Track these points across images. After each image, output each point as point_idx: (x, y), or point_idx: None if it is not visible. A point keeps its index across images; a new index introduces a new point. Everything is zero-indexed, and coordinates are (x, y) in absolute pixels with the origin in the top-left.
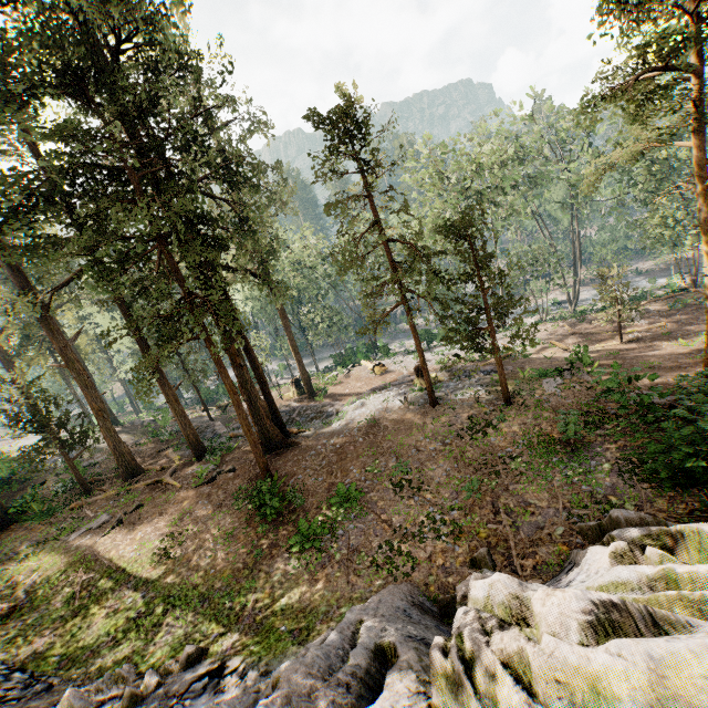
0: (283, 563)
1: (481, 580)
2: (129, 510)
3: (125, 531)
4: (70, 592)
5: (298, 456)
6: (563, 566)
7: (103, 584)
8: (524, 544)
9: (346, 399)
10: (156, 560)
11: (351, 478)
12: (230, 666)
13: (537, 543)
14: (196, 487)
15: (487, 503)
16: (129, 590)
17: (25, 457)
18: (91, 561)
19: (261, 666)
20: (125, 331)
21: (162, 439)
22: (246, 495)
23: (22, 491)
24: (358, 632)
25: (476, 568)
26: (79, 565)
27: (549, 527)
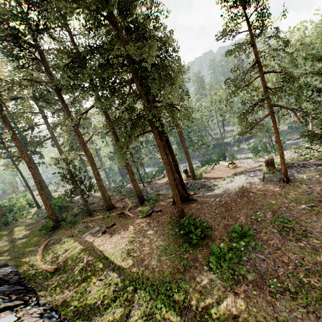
0: (205, 274)
1: None
2: (109, 226)
3: (107, 236)
4: (81, 265)
5: (197, 206)
6: None
7: (96, 264)
8: None
9: (215, 180)
10: (123, 256)
11: (239, 222)
12: None
13: None
14: (141, 218)
15: None
16: (110, 271)
17: (66, 195)
18: (91, 250)
19: None
20: (107, 147)
21: (122, 194)
22: (178, 224)
23: (65, 212)
24: None
25: None
26: (85, 251)
27: None
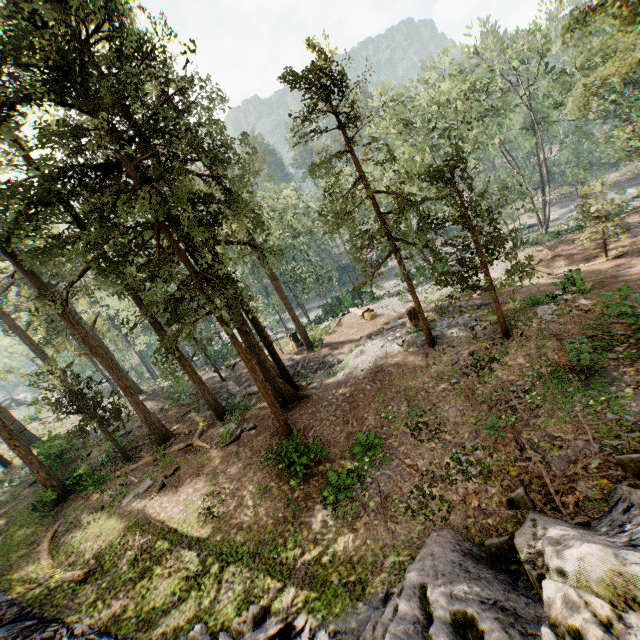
0: (321, 515)
1: (564, 550)
2: (169, 473)
3: (169, 494)
4: (132, 555)
5: (311, 408)
6: (609, 502)
7: (160, 545)
8: (561, 481)
9: (343, 347)
10: (202, 519)
11: (367, 425)
12: (296, 625)
13: (573, 478)
14: (224, 446)
15: (509, 440)
16: (184, 549)
17: (71, 437)
18: (145, 524)
19: (327, 625)
20: (133, 309)
21: (183, 403)
22: (275, 455)
23: (73, 463)
24: (425, 596)
25: (514, 508)
26: (135, 529)
27: (581, 460)
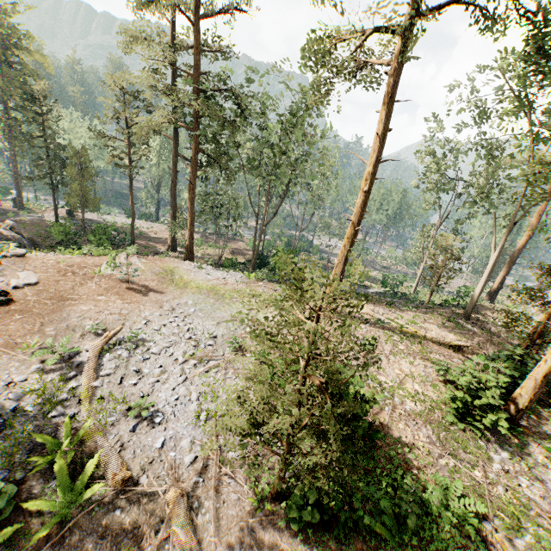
0: None
1: None
2: None
3: None
4: None
5: None
6: None
7: None
8: None
9: None
10: None
11: None
12: None
13: None
14: None
15: None
16: None
17: None
18: None
19: None
20: None
21: None
22: None
23: None
24: None
25: None
26: None
27: None
